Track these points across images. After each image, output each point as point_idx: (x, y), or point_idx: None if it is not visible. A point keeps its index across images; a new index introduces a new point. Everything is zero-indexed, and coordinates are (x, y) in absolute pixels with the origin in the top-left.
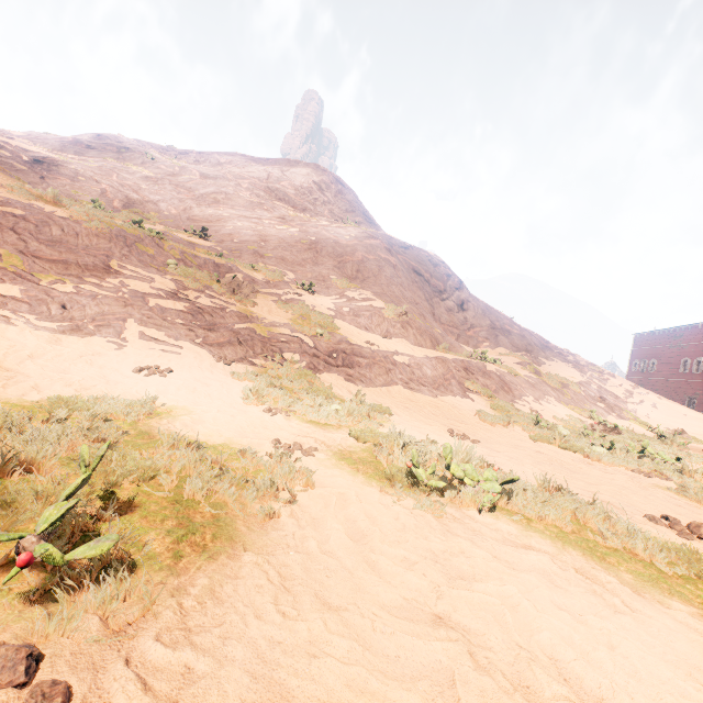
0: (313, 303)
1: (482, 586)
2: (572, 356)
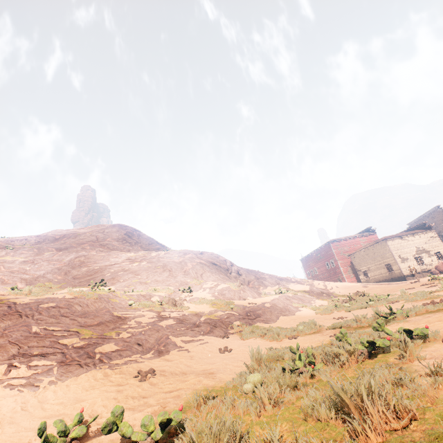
0: (203, 296)
1: None
2: (293, 278)
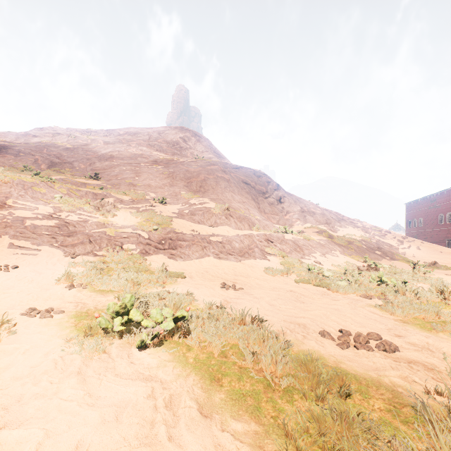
0: (161, 210)
1: (7, 433)
2: (360, 223)
